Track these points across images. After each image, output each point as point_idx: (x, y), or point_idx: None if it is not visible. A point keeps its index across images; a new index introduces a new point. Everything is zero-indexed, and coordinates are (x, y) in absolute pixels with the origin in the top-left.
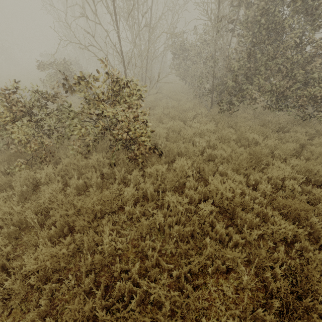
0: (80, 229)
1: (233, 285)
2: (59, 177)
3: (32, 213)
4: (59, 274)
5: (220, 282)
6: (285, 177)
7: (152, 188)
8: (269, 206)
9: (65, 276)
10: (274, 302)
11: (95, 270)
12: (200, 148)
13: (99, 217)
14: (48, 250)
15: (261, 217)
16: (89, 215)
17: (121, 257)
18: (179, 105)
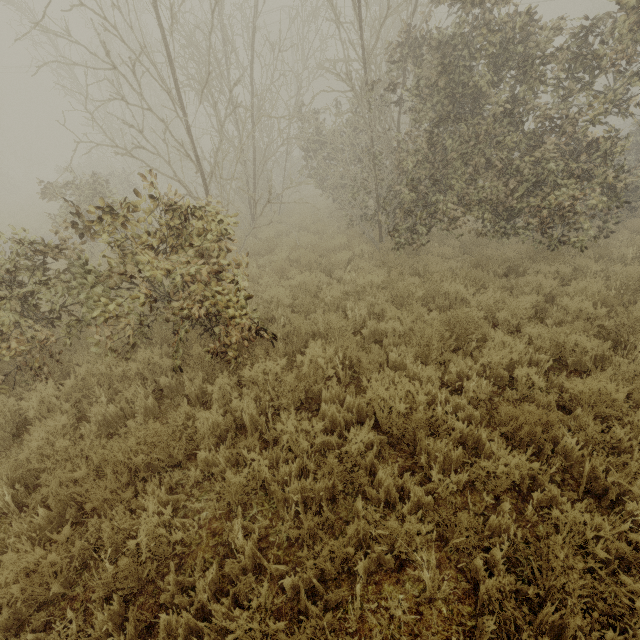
0: (99, 507)
1: (411, 595)
2: (68, 404)
3: (5, 484)
4: (50, 611)
5: (384, 591)
6: (516, 361)
7: (255, 408)
8: (484, 421)
9: (61, 615)
10: (486, 622)
11: (120, 593)
12: (357, 320)
13: (148, 478)
14: (17, 561)
15: (470, 446)
16: (118, 477)
17: (183, 559)
18: (321, 241)
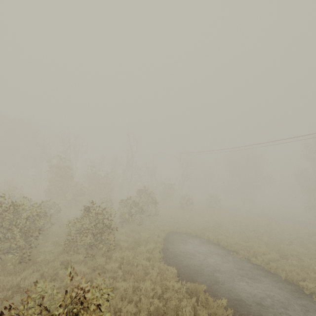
0: None
1: None
2: None
3: None
4: None
5: None
6: None
7: None
8: None
9: None
10: None
11: None
12: None
13: None
14: None
15: None
16: None
17: None
18: None
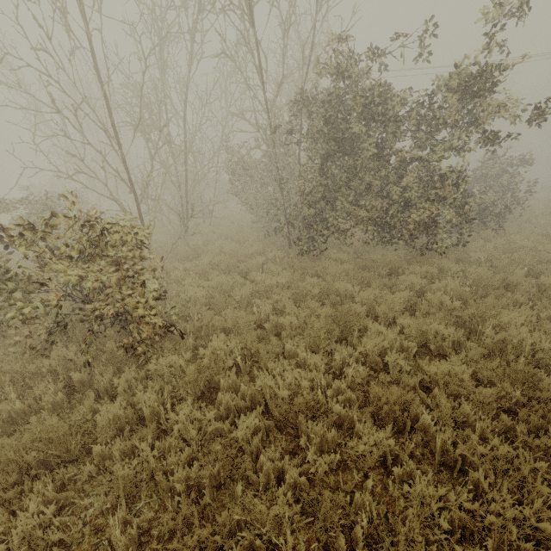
0: None
1: None
2: None
3: None
4: None
5: None
6: (389, 348)
7: (157, 399)
8: (358, 403)
9: None
10: None
11: None
12: (262, 315)
13: (42, 475)
14: None
15: (346, 427)
16: (5, 476)
17: None
18: (242, 248)
